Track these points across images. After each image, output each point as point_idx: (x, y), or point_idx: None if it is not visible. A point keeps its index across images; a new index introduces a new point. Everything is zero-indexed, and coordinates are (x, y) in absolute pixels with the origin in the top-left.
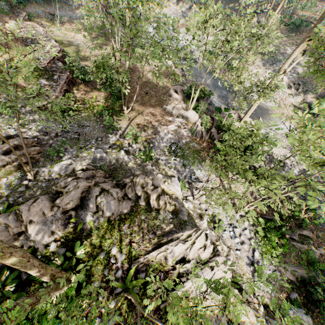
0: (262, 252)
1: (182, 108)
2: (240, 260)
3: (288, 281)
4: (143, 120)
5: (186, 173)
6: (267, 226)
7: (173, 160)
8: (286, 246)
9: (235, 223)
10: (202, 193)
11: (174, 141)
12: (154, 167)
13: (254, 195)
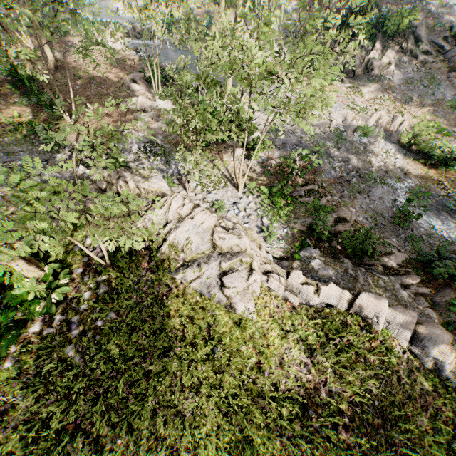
0: (271, 217)
1: (148, 99)
2: (250, 231)
3: (299, 233)
4: (99, 126)
5: (172, 170)
6: (272, 193)
7: (152, 160)
8: (292, 203)
9: (239, 201)
10: (196, 184)
11: (149, 140)
12: (128, 173)
13: (255, 169)
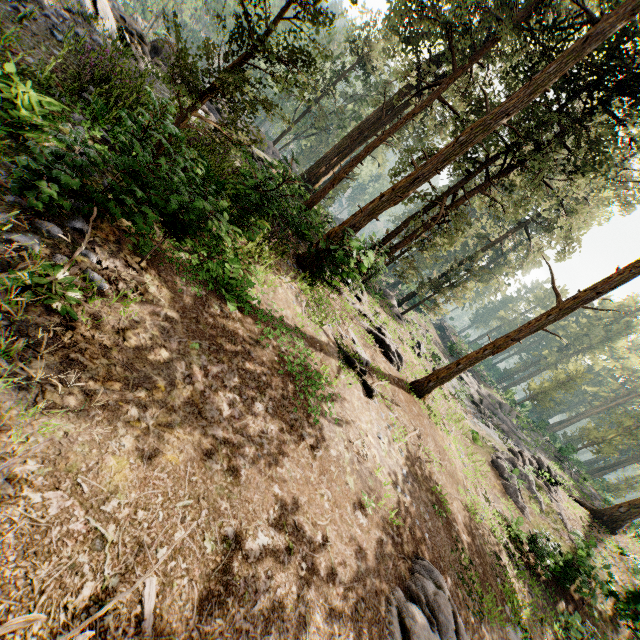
0: None
1: None
2: None
3: None
4: None
5: None
6: None
7: None
8: None
9: None
10: None
11: None
12: None
13: None
